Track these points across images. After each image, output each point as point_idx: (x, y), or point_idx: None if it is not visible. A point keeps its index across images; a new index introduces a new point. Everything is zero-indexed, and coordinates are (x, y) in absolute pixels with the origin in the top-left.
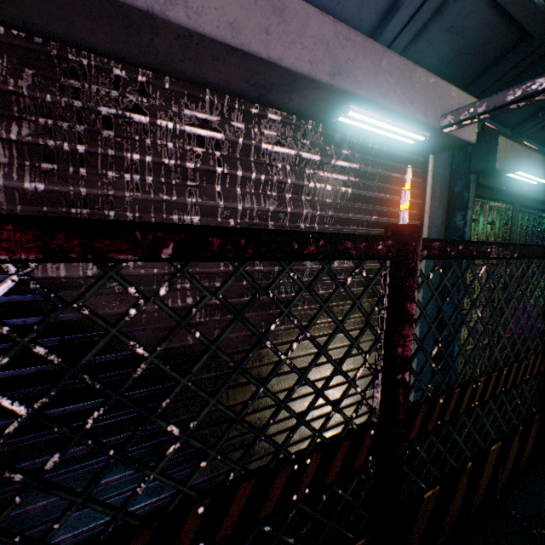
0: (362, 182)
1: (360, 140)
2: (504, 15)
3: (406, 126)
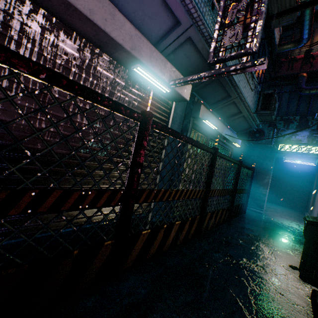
0: (143, 102)
1: (144, 84)
2: (203, 58)
3: (162, 83)
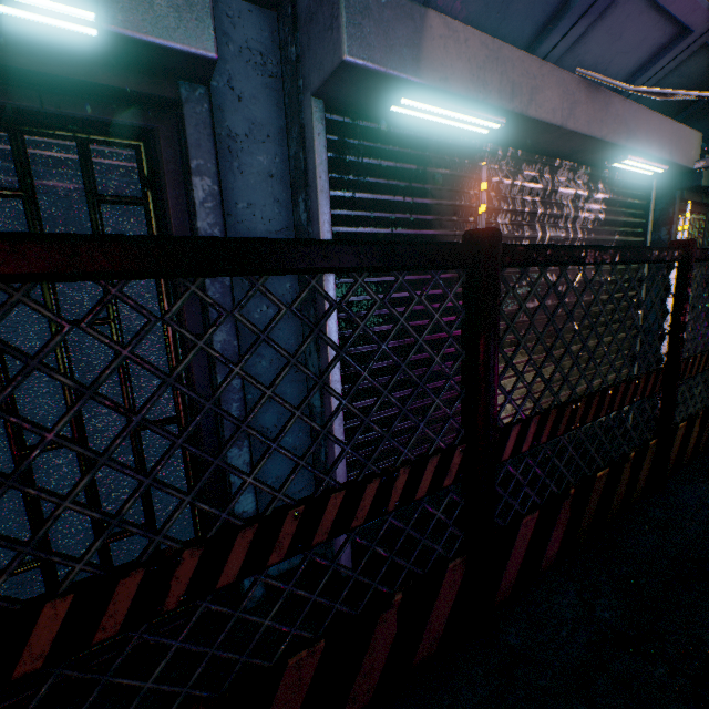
0: (609, 209)
1: (609, 175)
2: None
3: (655, 164)
